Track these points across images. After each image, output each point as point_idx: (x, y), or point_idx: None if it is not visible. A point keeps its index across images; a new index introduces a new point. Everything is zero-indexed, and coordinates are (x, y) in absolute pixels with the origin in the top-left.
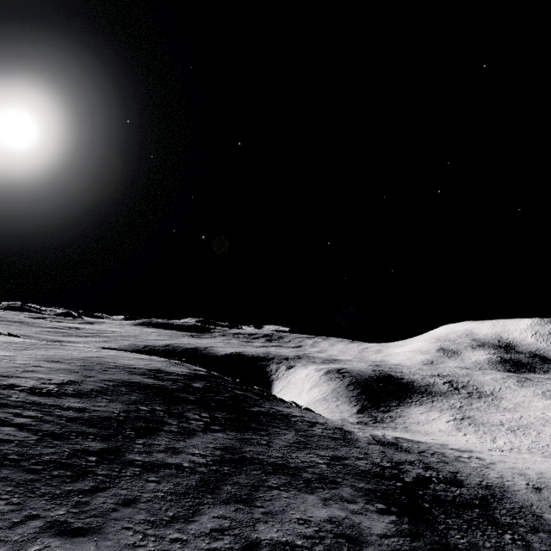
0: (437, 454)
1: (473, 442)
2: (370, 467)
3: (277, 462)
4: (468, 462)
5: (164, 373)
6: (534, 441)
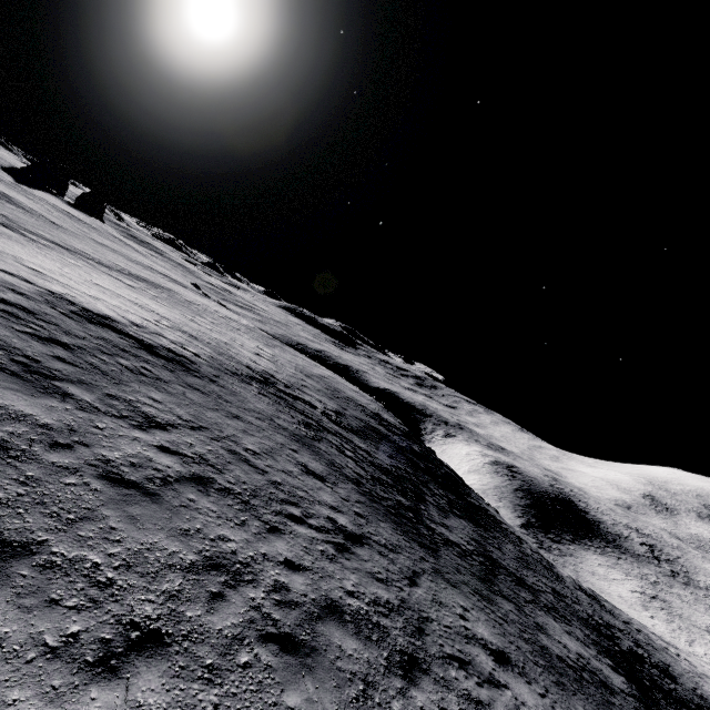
0: (643, 633)
1: (662, 632)
2: (587, 617)
3: (517, 574)
4: (678, 660)
5: (385, 421)
6: None
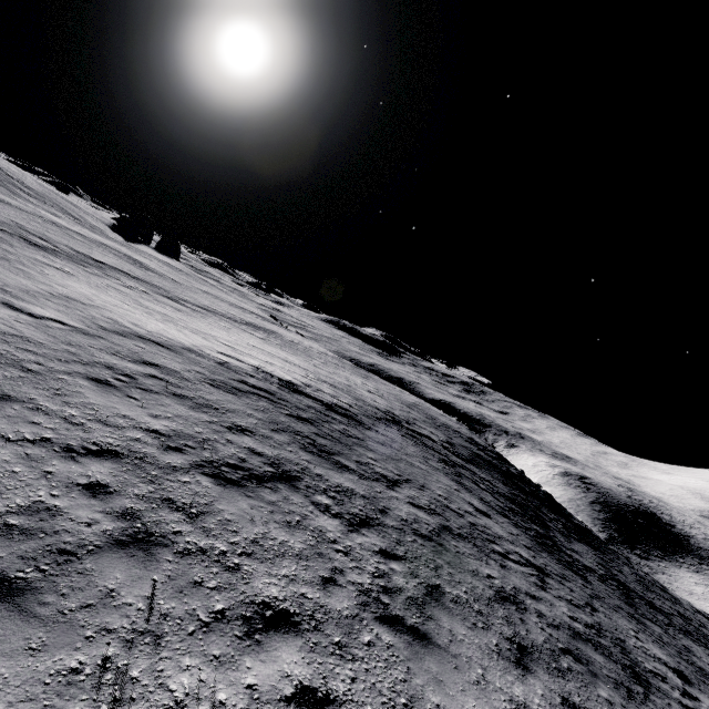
0: None
1: None
2: None
3: (645, 598)
4: None
5: (480, 445)
6: None
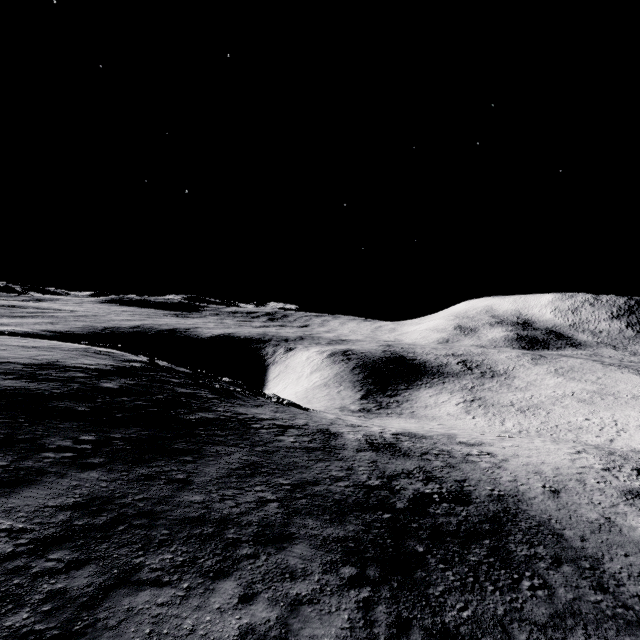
0: (443, 454)
1: (482, 426)
2: (350, 493)
3: (187, 515)
4: (478, 462)
5: (57, 368)
6: (543, 422)
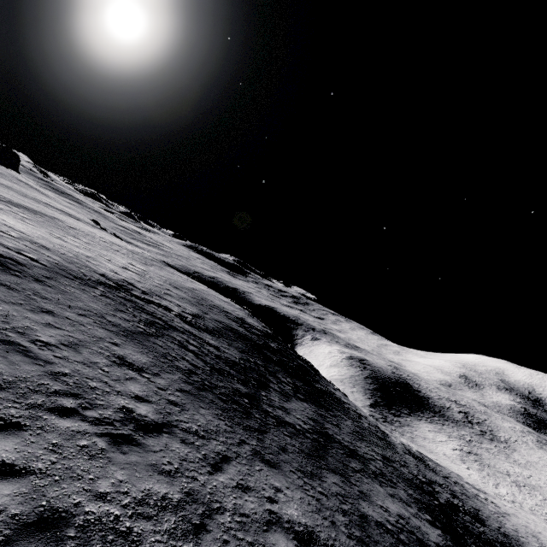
0: (459, 484)
1: (476, 479)
2: (412, 477)
3: (350, 447)
4: (486, 504)
5: (248, 324)
6: (538, 504)
